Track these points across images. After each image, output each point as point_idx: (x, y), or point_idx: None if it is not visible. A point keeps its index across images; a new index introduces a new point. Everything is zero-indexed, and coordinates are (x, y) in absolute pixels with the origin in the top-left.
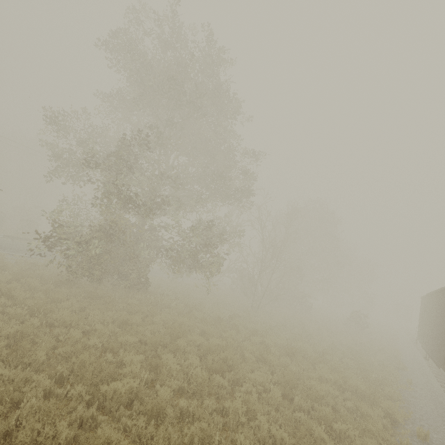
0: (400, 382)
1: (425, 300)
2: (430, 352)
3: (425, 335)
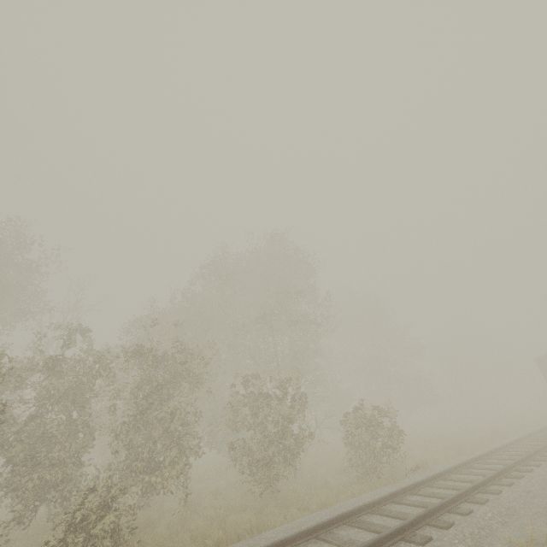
0: None
1: None
2: None
3: None
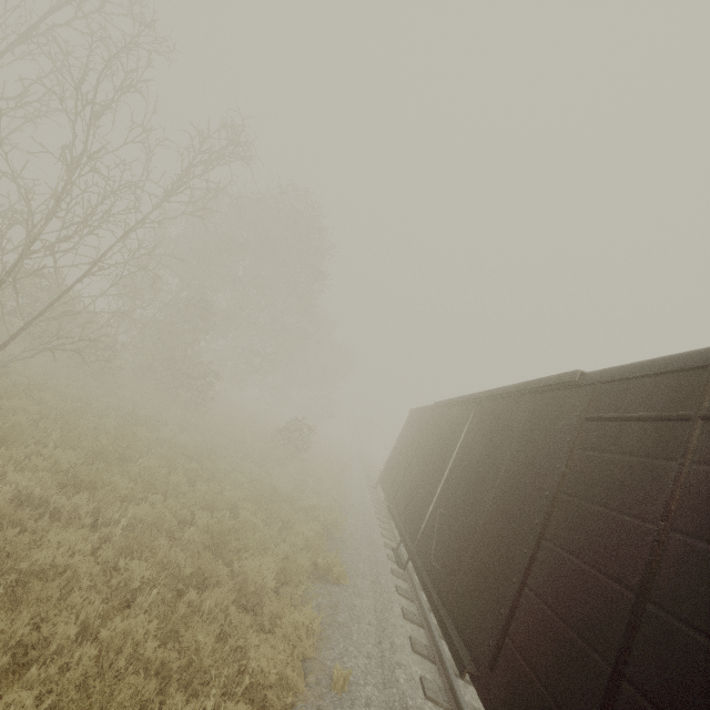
0: (313, 677)
1: (421, 416)
2: (410, 540)
3: (402, 485)
